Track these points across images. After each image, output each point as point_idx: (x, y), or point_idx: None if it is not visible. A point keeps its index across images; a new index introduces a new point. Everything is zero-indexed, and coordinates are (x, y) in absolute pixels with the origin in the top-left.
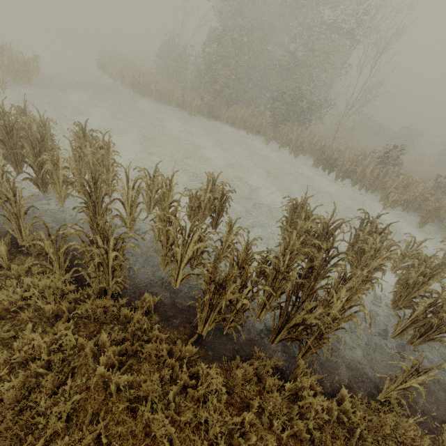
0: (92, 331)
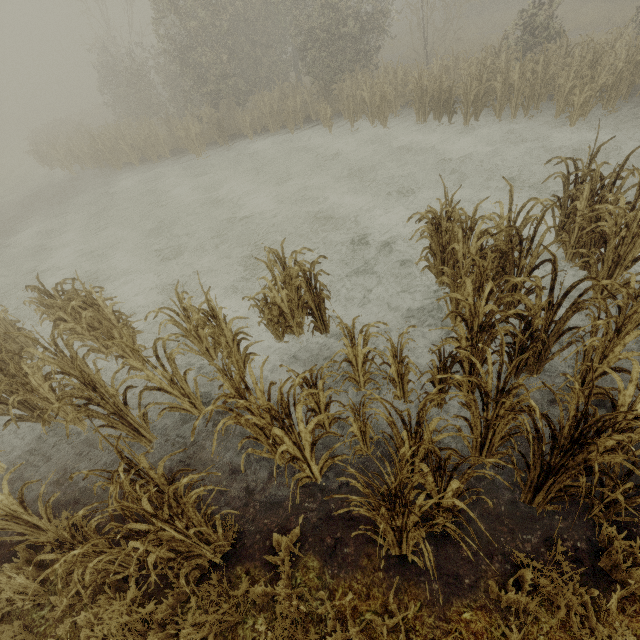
0: None
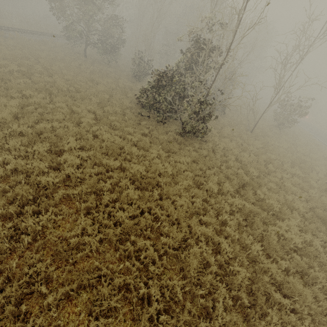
0: None
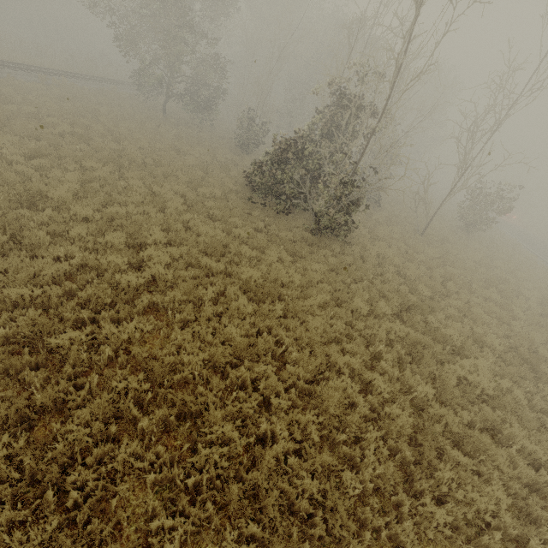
0: None
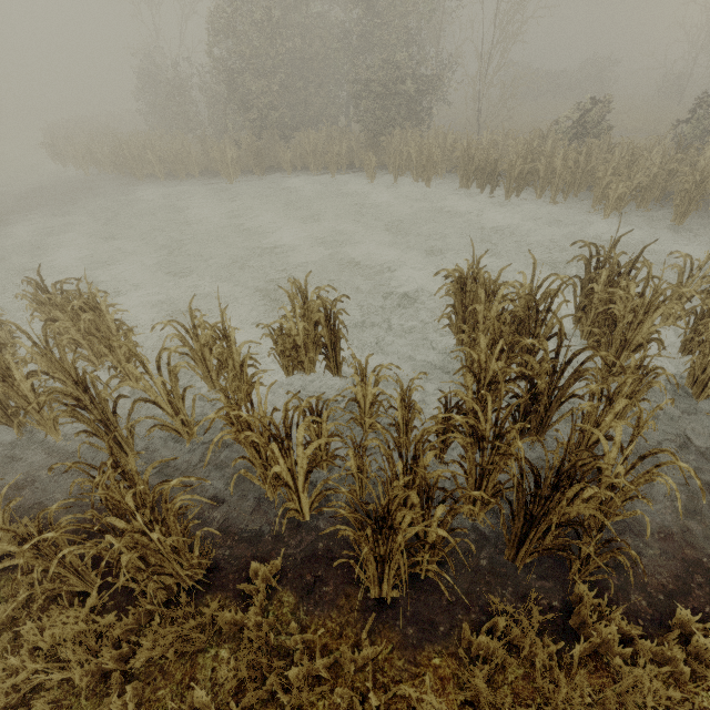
0: (180, 679)
